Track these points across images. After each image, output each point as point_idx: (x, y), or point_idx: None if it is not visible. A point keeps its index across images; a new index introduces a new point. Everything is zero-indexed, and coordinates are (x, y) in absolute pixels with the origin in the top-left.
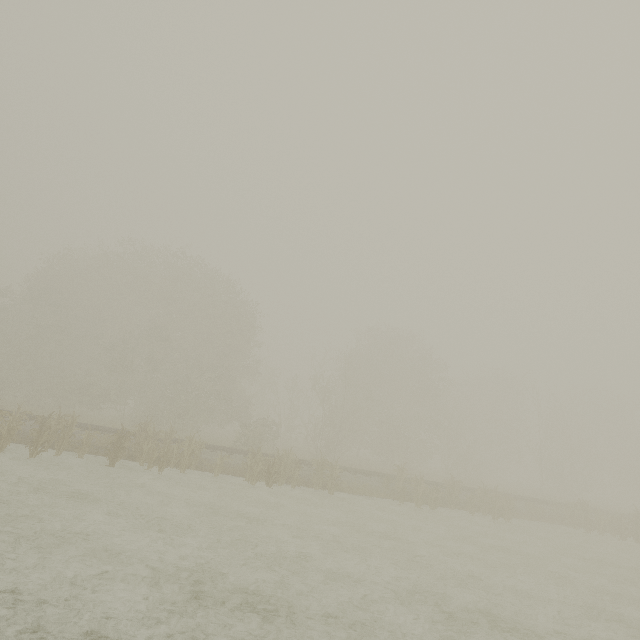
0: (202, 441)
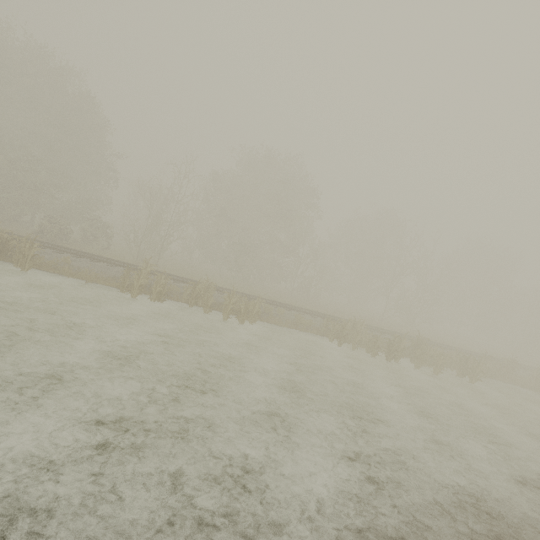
0: (12, 229)
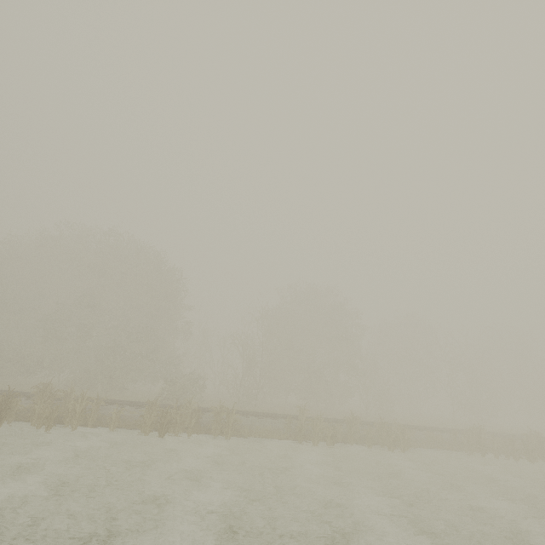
0: (128, 399)
